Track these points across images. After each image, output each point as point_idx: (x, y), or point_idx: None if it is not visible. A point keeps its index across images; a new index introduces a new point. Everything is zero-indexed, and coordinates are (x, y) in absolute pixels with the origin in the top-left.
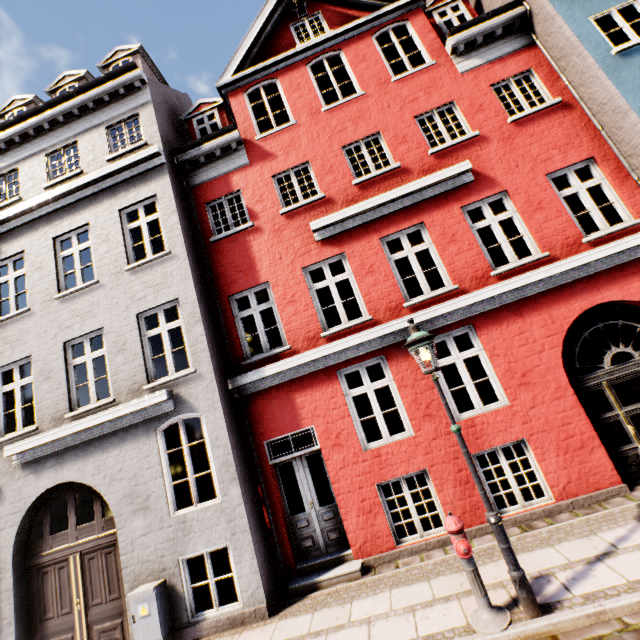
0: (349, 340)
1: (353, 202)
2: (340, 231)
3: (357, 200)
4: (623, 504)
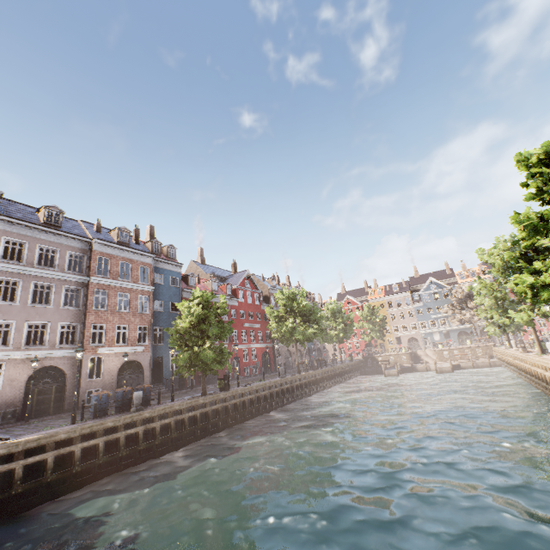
0: None
1: None
2: None
3: None
4: None
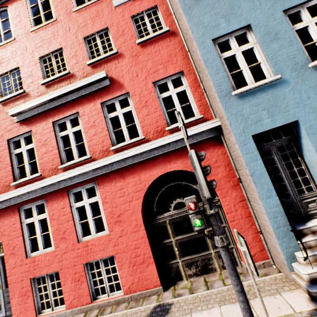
0: (21, 190)
1: (41, 96)
2: (29, 116)
3: (43, 95)
4: (151, 303)
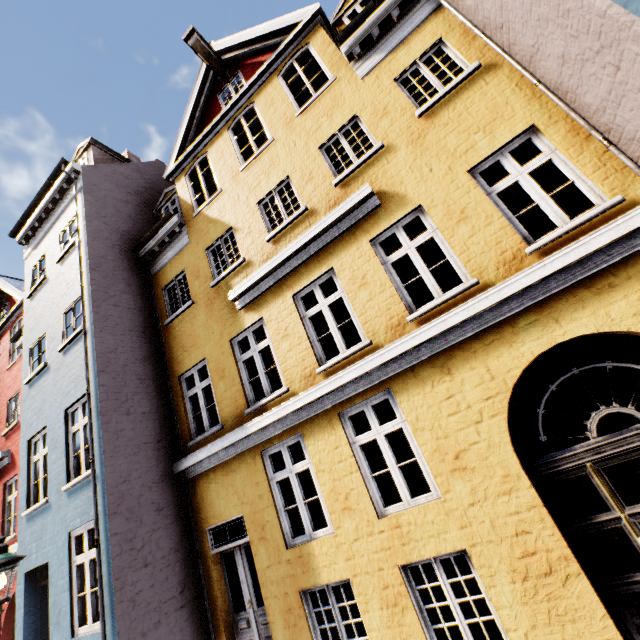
0: None
1: None
2: None
3: None
4: None
